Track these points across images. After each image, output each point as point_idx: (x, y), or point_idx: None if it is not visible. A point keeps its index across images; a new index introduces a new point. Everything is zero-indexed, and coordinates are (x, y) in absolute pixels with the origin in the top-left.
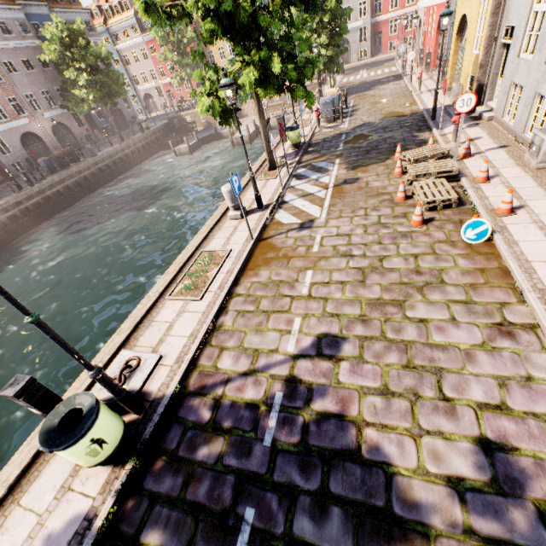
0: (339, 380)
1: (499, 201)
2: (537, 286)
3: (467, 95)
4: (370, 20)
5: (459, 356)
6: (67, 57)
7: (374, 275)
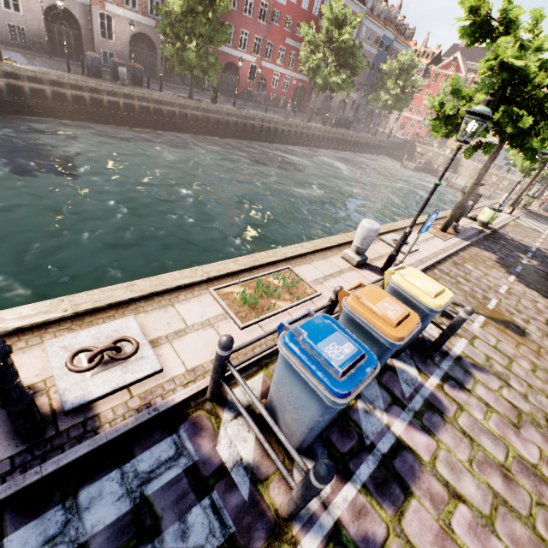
0: None
1: None
2: None
3: None
4: None
5: None
6: (396, 74)
7: None
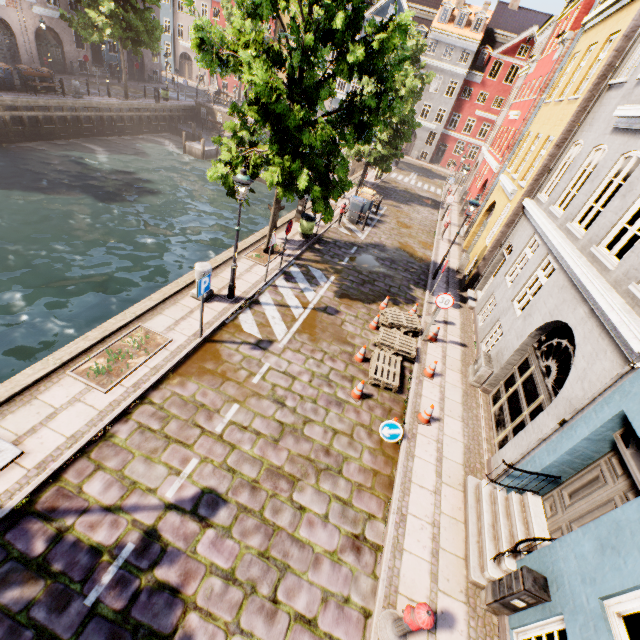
0: (196, 548)
1: (427, 405)
2: (403, 509)
3: (447, 296)
4: (443, 129)
5: (309, 558)
6: None
7: (290, 438)
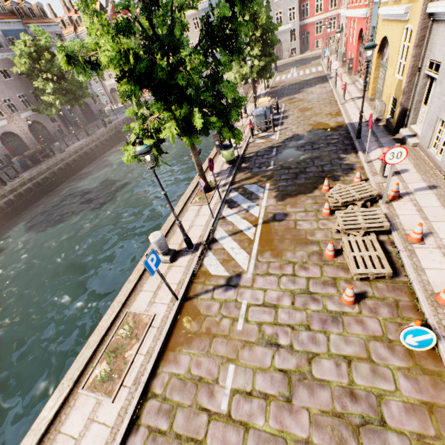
0: None
1: (438, 279)
2: None
3: (397, 149)
4: (299, 22)
5: None
6: (36, 69)
7: (302, 390)
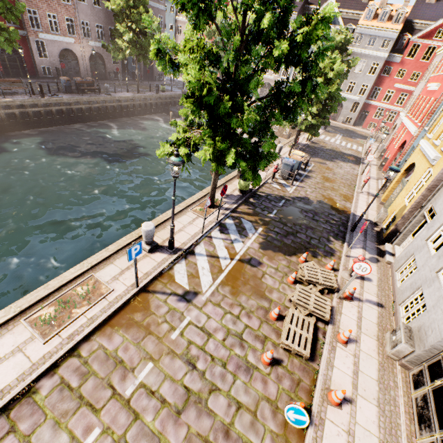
0: None
1: (339, 380)
2: None
3: (365, 264)
4: (365, 99)
5: None
6: (125, 14)
7: (193, 411)
